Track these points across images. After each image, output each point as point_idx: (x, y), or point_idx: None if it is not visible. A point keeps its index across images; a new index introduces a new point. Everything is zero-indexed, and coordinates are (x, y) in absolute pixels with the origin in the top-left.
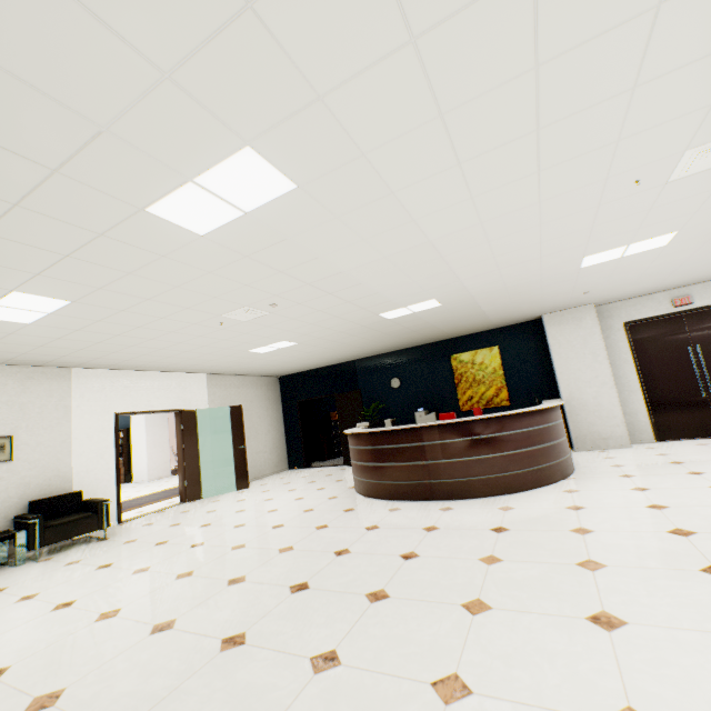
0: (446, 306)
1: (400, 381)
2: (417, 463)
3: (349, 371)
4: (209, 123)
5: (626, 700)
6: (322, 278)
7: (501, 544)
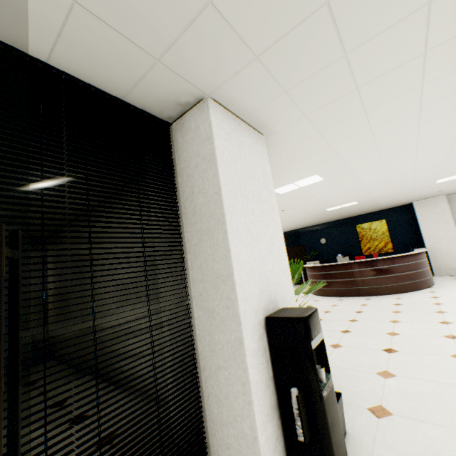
0: (359, 203)
1: (326, 240)
2: (349, 279)
3: (295, 235)
4: (310, 172)
5: (450, 333)
6: (311, 200)
7: (400, 308)
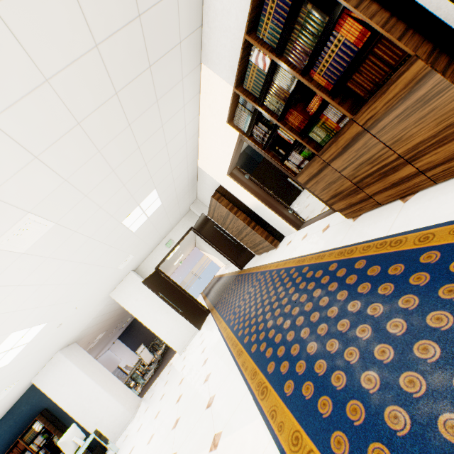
0: None
1: None
2: None
3: (246, 158)
4: None
5: None
6: None
7: None
